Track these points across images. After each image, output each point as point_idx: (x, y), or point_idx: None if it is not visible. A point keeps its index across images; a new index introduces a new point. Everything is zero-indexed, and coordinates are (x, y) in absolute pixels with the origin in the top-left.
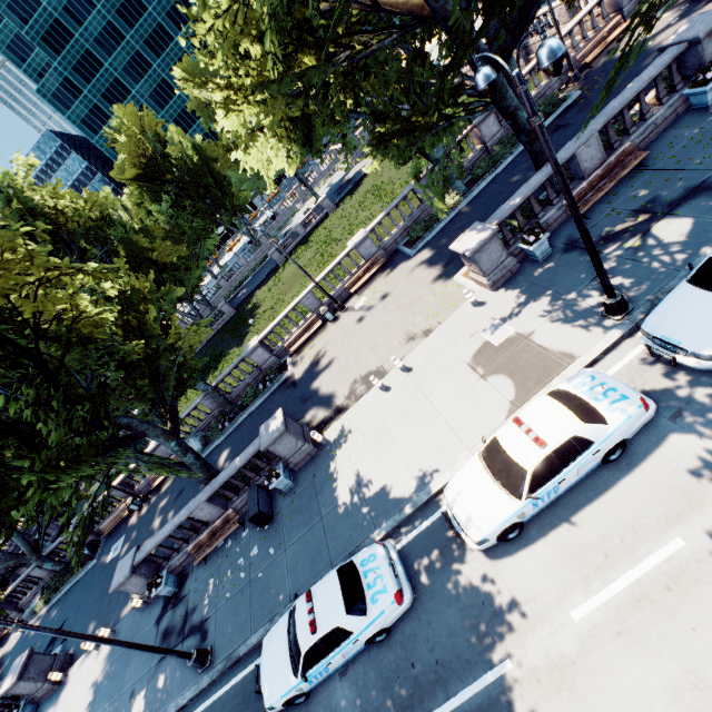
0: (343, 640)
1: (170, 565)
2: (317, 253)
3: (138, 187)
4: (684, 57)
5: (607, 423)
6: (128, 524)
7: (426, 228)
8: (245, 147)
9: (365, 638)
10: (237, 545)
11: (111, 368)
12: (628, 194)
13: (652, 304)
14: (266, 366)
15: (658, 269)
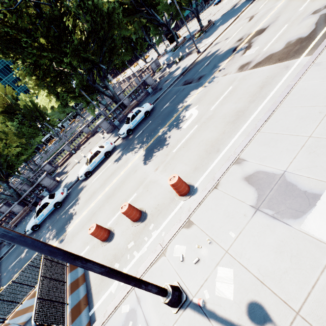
0: (47, 205)
1: None
2: None
3: (2, 116)
4: (145, 83)
5: (104, 148)
6: None
7: None
8: (30, 97)
9: (53, 204)
10: (28, 216)
11: None
12: None
13: None
14: (50, 171)
15: None
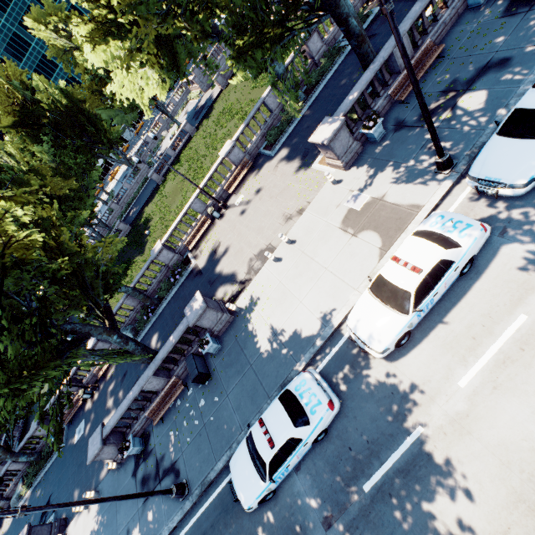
0: (296, 446)
1: (133, 431)
2: (190, 168)
3: (17, 133)
4: None
5: (461, 246)
6: (85, 410)
7: (280, 132)
8: (127, 68)
9: (312, 440)
10: (186, 402)
11: (45, 285)
12: (434, 80)
13: (470, 157)
14: (172, 263)
15: (468, 131)
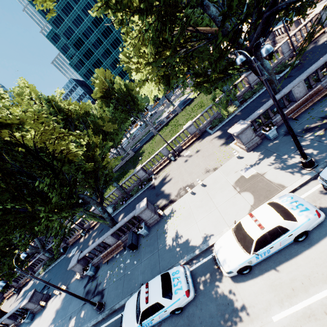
0: (159, 309)
1: (93, 262)
2: (171, 130)
3: (101, 100)
4: None
5: (297, 221)
6: (79, 241)
7: (219, 121)
8: (140, 87)
9: (170, 310)
10: (121, 257)
11: (79, 174)
12: (319, 109)
13: None
14: (143, 178)
15: None
